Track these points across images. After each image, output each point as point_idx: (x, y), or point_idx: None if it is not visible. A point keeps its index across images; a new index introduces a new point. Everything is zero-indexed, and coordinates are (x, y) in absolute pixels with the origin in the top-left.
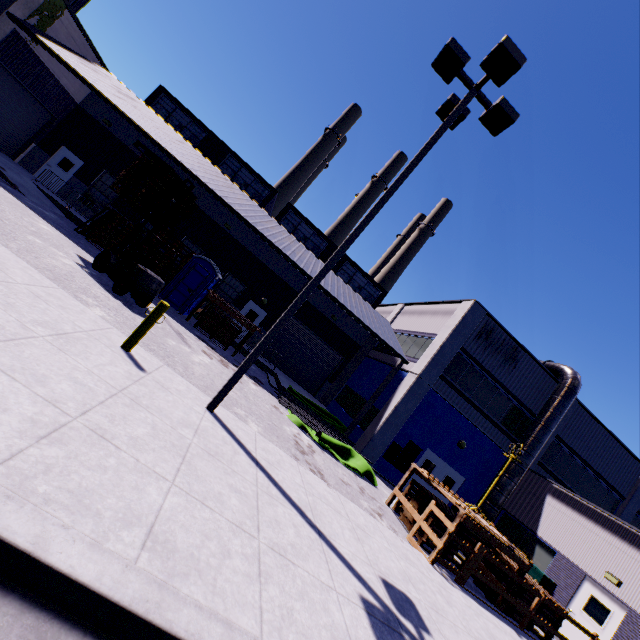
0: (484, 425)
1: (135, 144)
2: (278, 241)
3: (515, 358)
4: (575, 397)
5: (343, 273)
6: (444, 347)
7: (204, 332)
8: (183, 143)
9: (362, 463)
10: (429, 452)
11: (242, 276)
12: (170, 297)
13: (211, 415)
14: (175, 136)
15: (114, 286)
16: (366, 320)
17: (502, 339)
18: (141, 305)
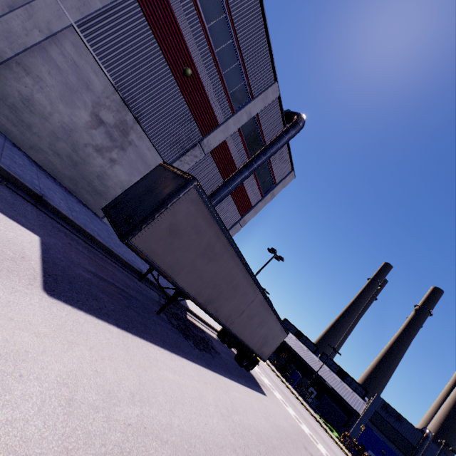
0: (392, 446)
1: (285, 348)
2: (315, 367)
3: (400, 419)
4: (427, 440)
5: (347, 380)
6: (368, 408)
7: (297, 392)
8: (291, 337)
9: (336, 434)
10: (370, 451)
11: (308, 377)
12: (289, 381)
13: (298, 396)
14: (289, 336)
15: (282, 376)
16: (344, 396)
17: (392, 410)
18: (286, 381)
